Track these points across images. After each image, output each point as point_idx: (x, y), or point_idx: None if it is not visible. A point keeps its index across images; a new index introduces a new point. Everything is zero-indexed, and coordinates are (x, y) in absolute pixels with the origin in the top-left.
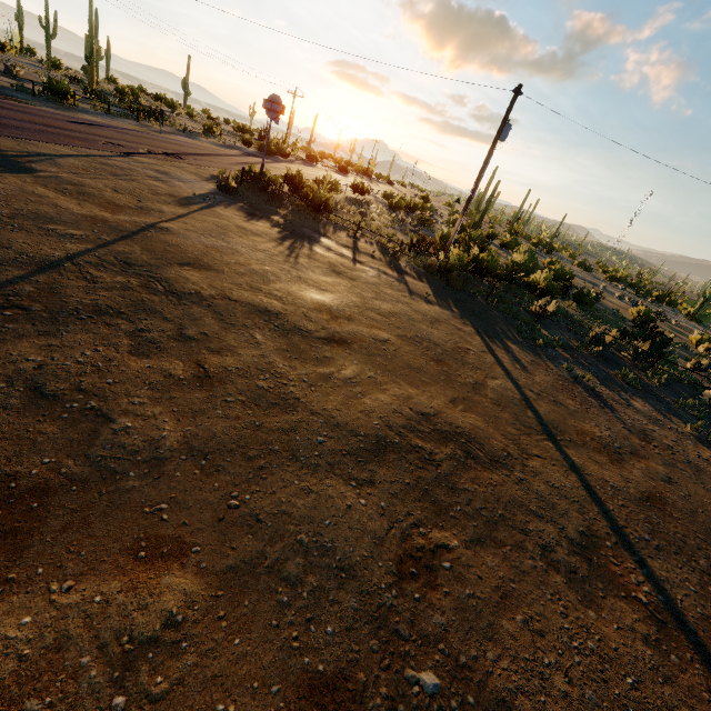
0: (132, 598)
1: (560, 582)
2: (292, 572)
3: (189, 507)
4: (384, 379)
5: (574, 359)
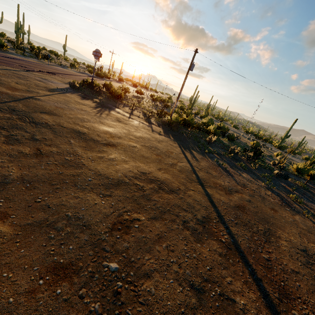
0: None
1: (188, 233)
2: (59, 226)
3: (15, 201)
4: (129, 160)
5: (221, 158)
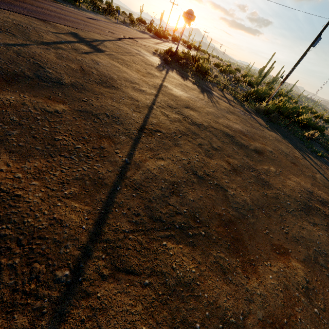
0: (290, 270)
1: None
2: (322, 263)
3: (274, 232)
4: (285, 172)
5: None
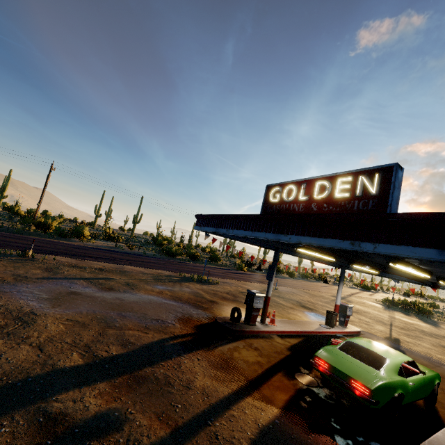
0: None
1: None
2: None
3: None
4: None
5: None
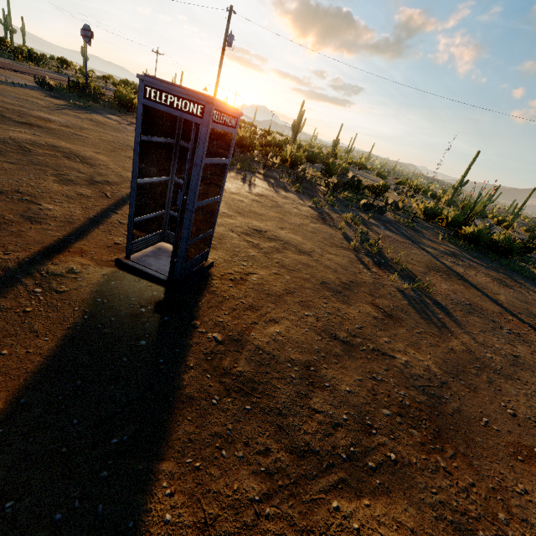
0: None
1: (51, 178)
2: None
3: None
4: (48, 138)
5: (265, 178)
